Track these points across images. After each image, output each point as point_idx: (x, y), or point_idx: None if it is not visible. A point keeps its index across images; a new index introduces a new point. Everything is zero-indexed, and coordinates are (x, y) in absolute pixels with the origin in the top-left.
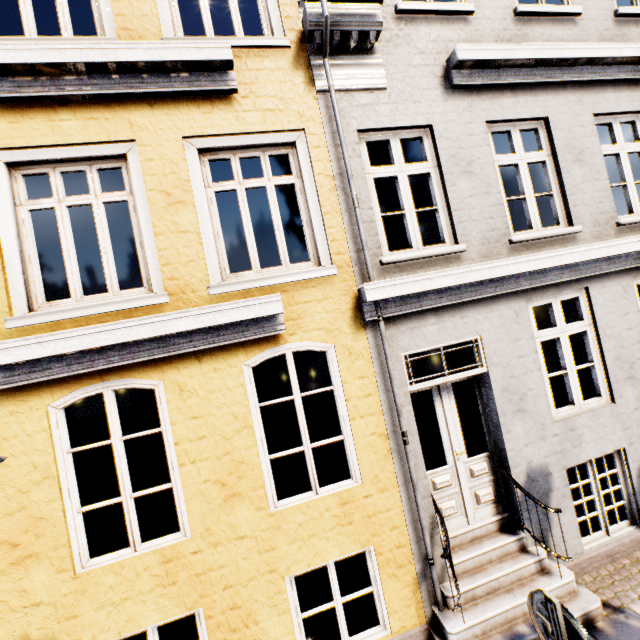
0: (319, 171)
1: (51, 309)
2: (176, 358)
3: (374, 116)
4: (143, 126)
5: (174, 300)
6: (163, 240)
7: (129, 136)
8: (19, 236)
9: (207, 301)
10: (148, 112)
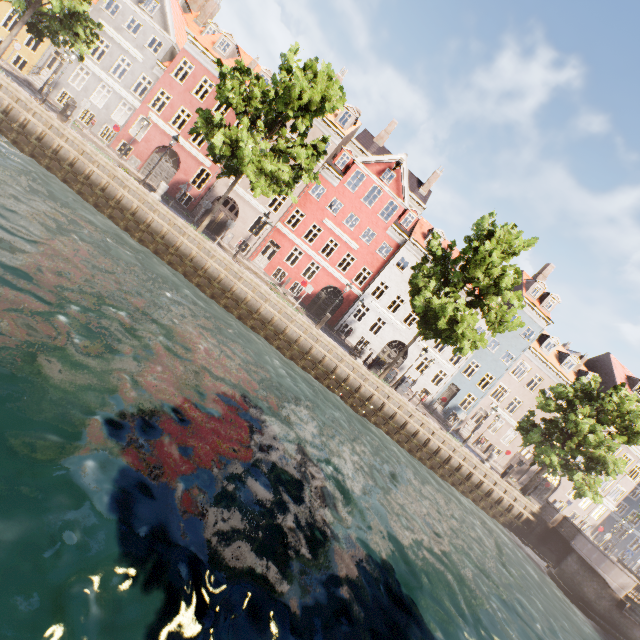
0: None
1: None
2: None
3: None
4: None
5: None
6: None
7: None
8: None
9: None
10: None
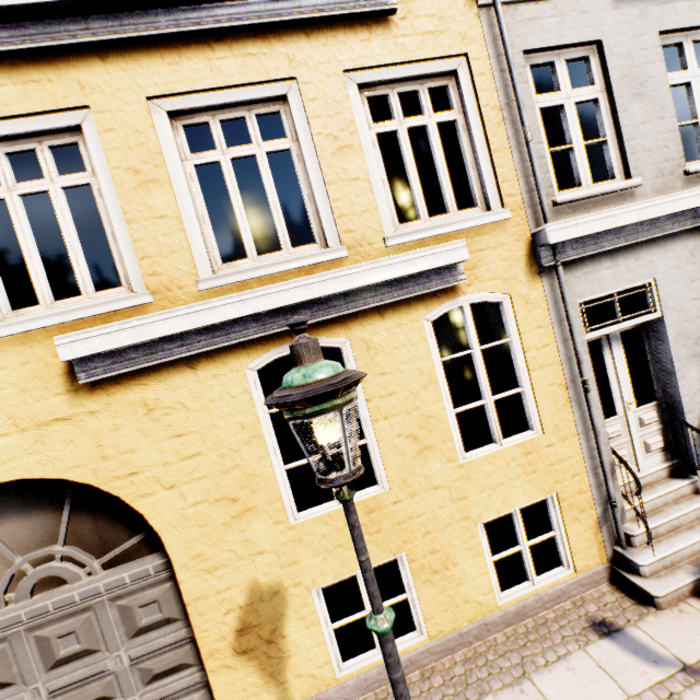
0: (485, 102)
1: (233, 270)
2: (360, 315)
3: (540, 33)
4: (302, 60)
5: (352, 254)
6: (335, 190)
7: (289, 73)
8: (190, 194)
9: (384, 254)
10: (305, 43)
